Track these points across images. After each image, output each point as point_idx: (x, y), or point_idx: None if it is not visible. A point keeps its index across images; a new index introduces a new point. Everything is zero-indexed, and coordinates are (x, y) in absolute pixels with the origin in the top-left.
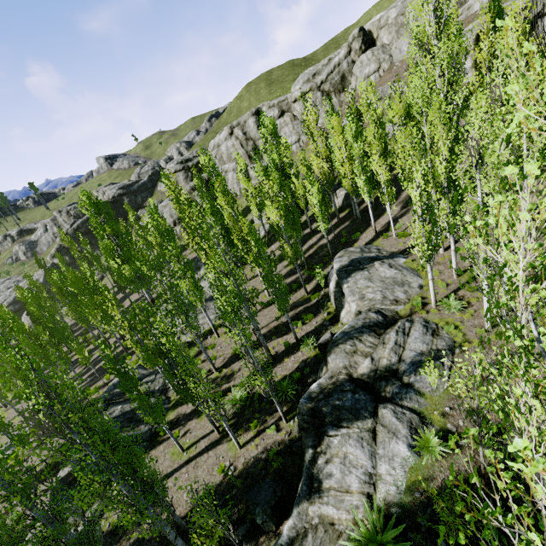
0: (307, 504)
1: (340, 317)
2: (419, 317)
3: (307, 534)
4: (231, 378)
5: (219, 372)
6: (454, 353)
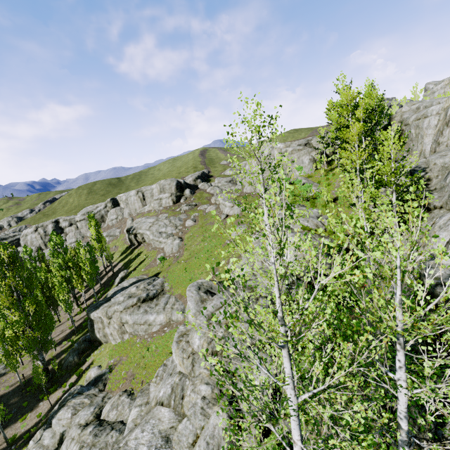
0: None
1: None
2: None
3: None
4: None
5: None
6: (4, 375)
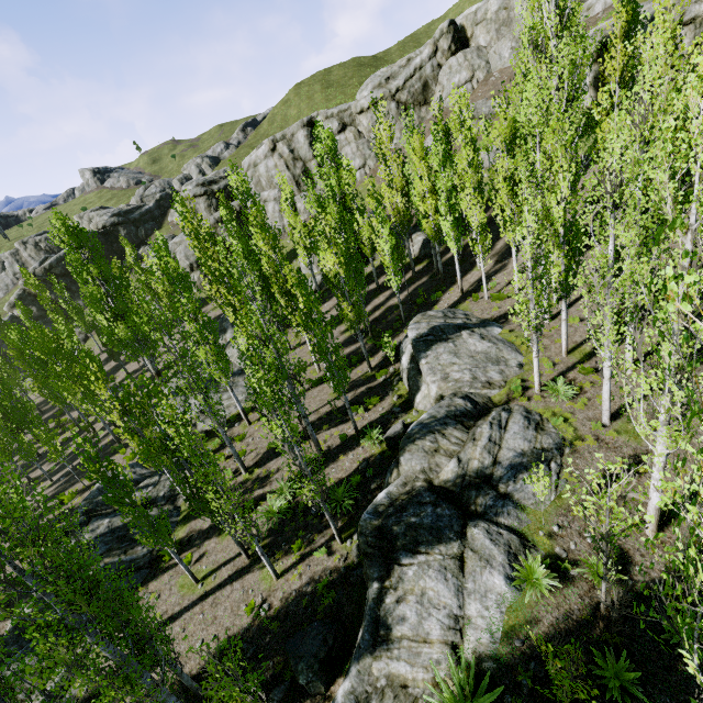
0: (370, 659)
1: (415, 403)
2: (518, 406)
3: (370, 701)
4: (266, 481)
5: (250, 473)
6: (563, 454)
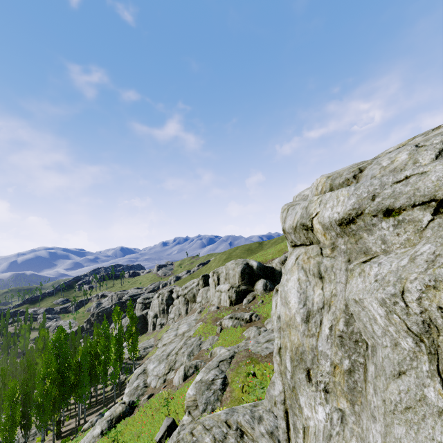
0: None
1: None
2: None
3: None
4: None
5: None
6: None
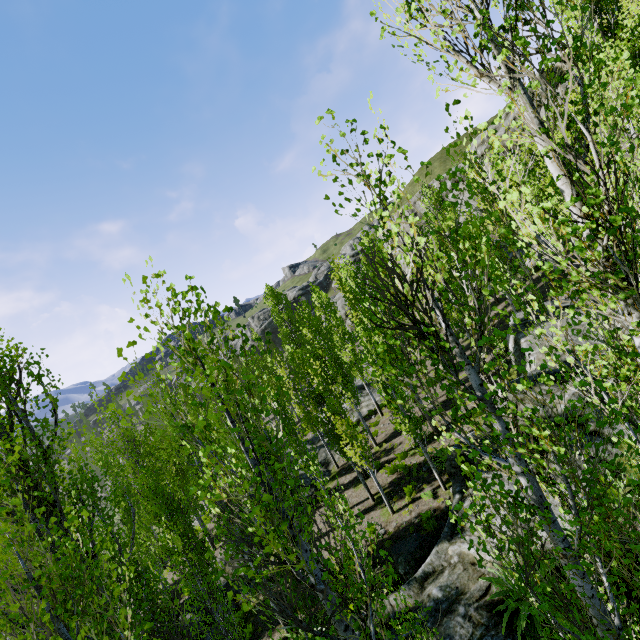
0: (447, 544)
1: None
2: None
3: (444, 571)
4: (391, 451)
5: (379, 447)
6: None
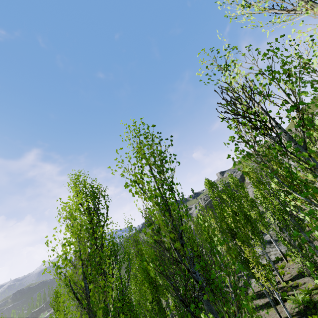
0: None
1: None
2: None
3: None
4: (296, 288)
5: (286, 283)
6: None
